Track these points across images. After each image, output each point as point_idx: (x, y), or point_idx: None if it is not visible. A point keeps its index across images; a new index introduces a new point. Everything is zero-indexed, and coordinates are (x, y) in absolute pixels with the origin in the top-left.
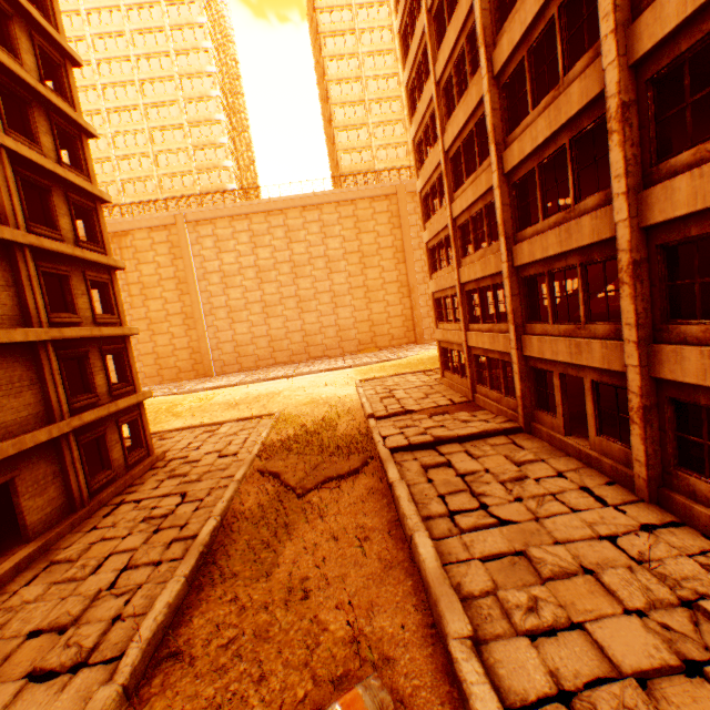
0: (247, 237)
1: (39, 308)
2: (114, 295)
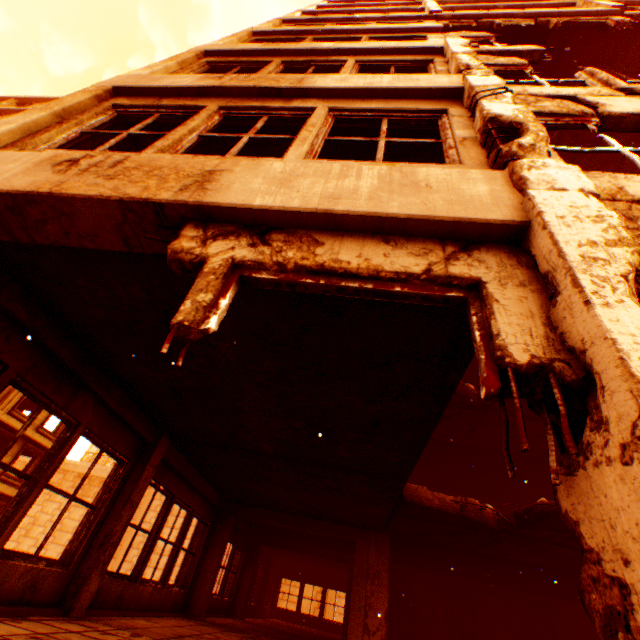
0: (195, 519)
1: None
2: None
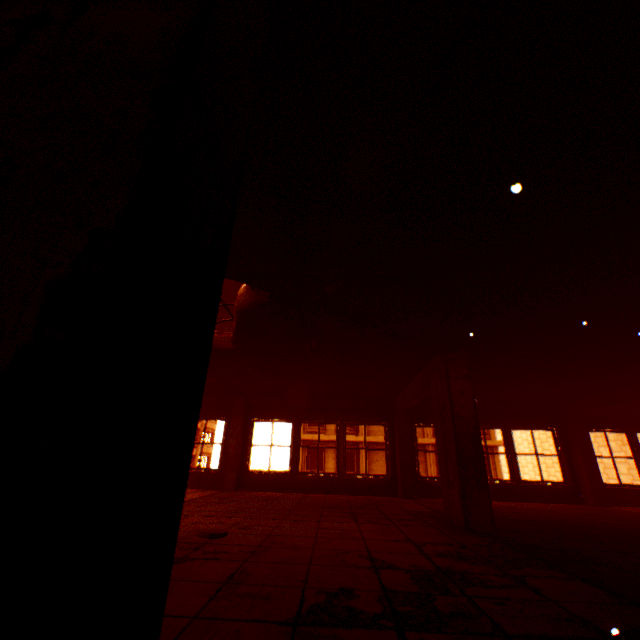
0: None
1: (431, 473)
2: (494, 463)
